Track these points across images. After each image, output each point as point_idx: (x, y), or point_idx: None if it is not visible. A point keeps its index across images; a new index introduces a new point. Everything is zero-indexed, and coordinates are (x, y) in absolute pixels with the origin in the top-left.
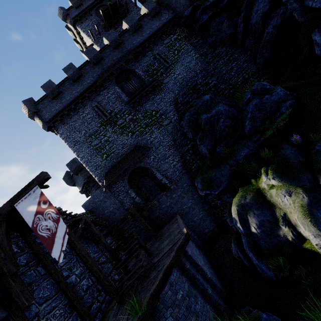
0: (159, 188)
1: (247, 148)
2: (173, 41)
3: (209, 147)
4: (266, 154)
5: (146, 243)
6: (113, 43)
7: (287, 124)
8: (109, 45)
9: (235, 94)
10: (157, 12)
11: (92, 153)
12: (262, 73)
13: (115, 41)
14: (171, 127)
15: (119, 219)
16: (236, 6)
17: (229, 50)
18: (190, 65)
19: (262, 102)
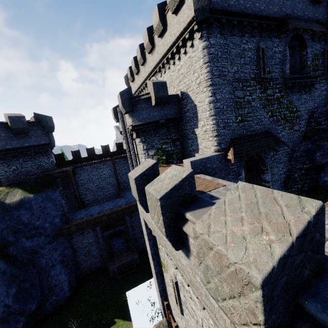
0: None
1: None
2: None
3: None
4: None
5: None
6: None
7: None
8: None
9: None
10: None
11: (230, 104)
12: None
13: None
14: (297, 136)
15: None
16: None
17: None
18: None
19: None
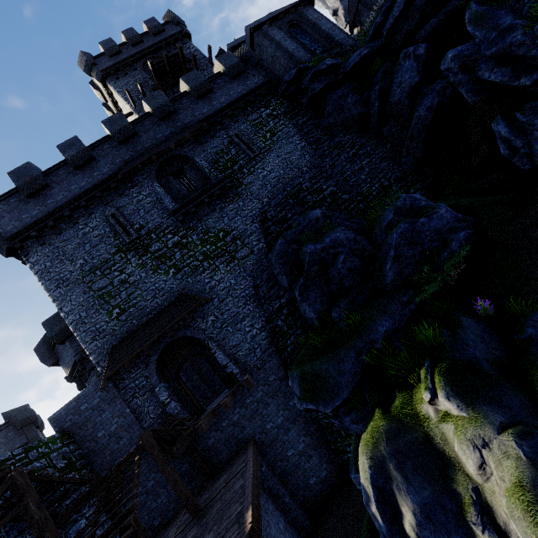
0: (222, 381)
1: (389, 317)
2: (264, 118)
3: (318, 307)
4: (428, 337)
5: (180, 511)
6: (158, 111)
7: (462, 274)
8: (152, 115)
9: (367, 210)
10: (240, 71)
11: (91, 305)
12: (411, 180)
13: (163, 109)
14: (252, 262)
15: (126, 452)
16: (368, 75)
17: (358, 140)
18: (292, 158)
19: (414, 229)
